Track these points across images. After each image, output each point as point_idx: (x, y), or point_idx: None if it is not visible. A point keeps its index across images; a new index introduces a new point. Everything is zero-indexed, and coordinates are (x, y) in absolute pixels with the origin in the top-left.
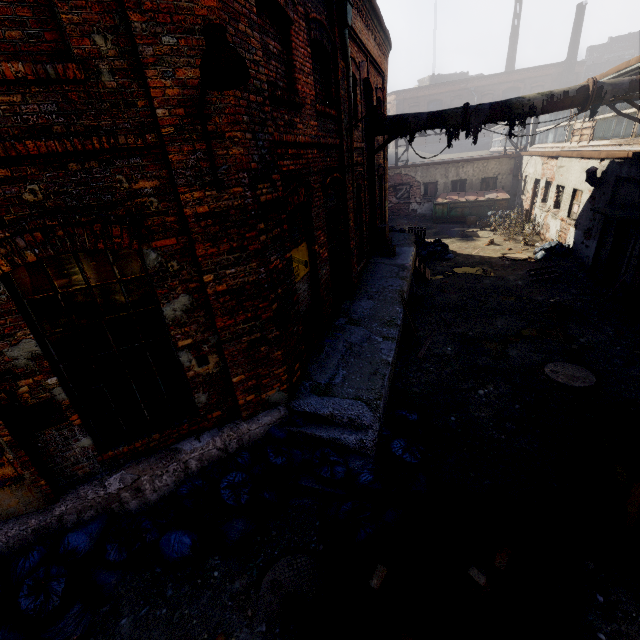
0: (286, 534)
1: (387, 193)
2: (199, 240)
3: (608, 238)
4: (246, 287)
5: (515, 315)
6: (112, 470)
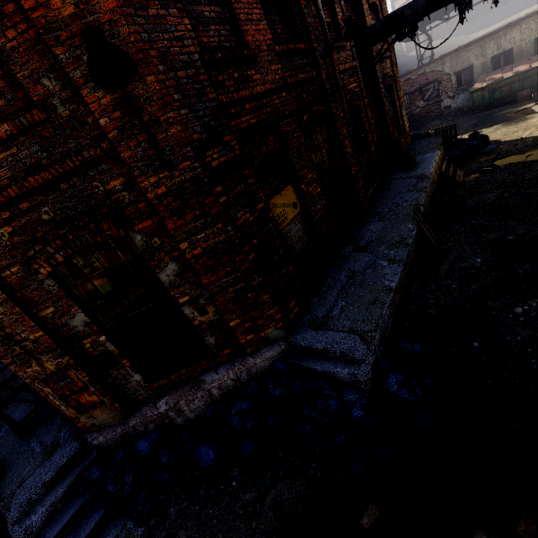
0: (290, 457)
1: (403, 101)
2: (166, 217)
3: None
4: (219, 246)
5: None
6: (161, 396)
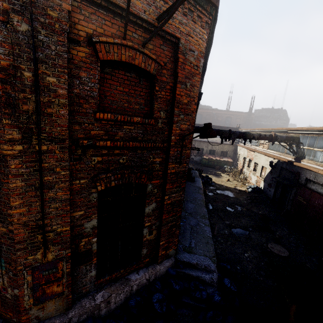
0: None
1: None
2: (168, 182)
3: (278, 189)
4: (176, 202)
5: (248, 217)
6: (98, 290)
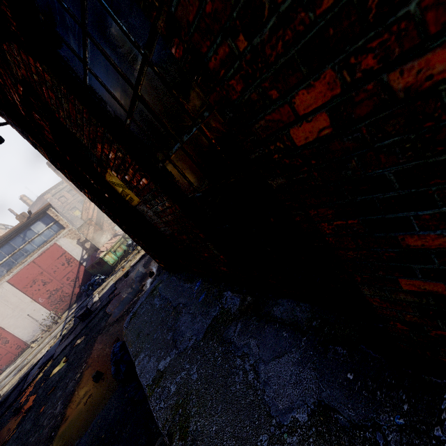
0: None
1: None
2: None
3: None
4: None
5: None
6: None
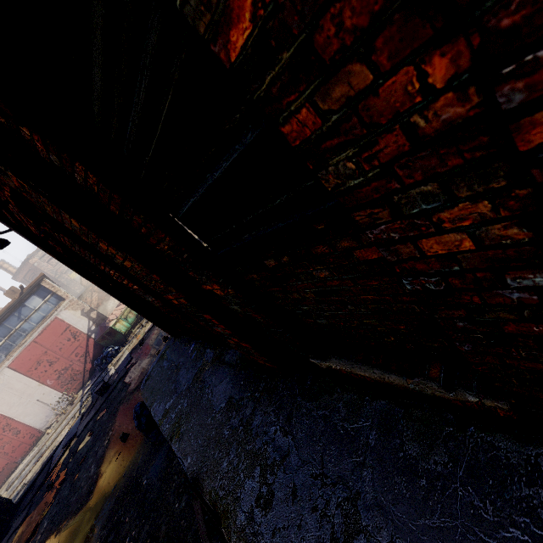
0: None
1: None
2: None
3: None
4: None
5: None
6: None
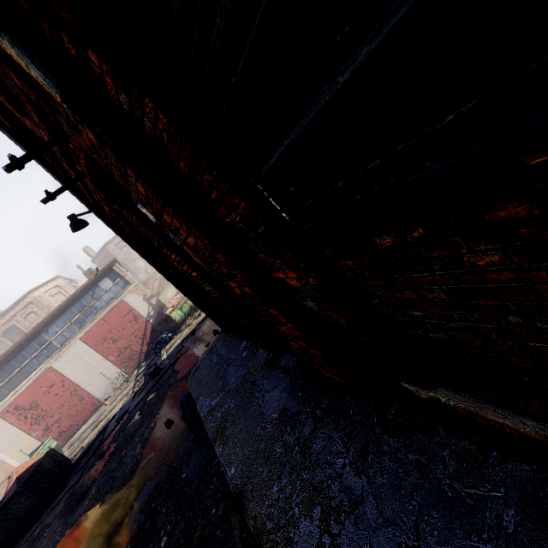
0: None
1: None
2: None
3: None
4: None
5: None
6: None
